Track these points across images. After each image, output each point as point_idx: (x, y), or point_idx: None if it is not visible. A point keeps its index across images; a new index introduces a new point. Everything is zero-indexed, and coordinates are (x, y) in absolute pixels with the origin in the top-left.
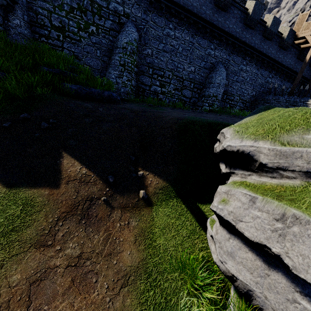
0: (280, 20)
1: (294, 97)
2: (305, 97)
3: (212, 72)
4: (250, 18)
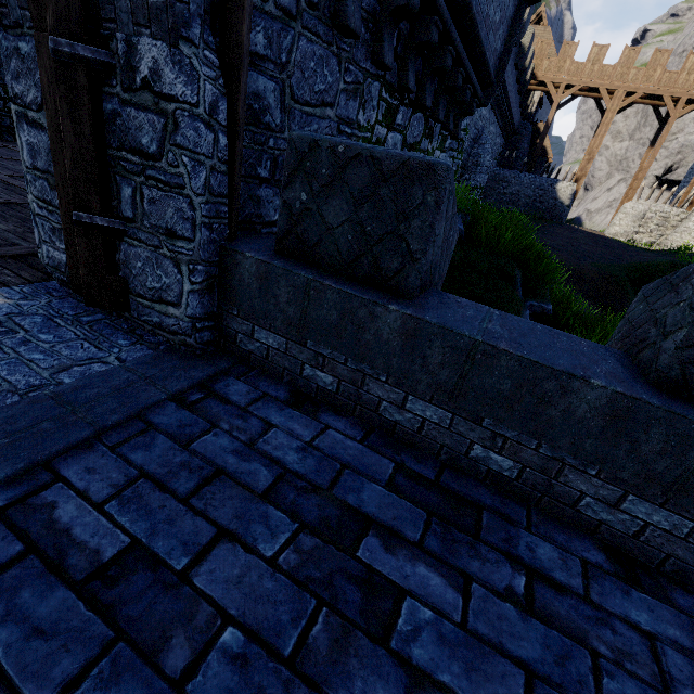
0: (534, 54)
1: (538, 177)
2: (552, 179)
3: (477, 146)
4: (524, 56)
